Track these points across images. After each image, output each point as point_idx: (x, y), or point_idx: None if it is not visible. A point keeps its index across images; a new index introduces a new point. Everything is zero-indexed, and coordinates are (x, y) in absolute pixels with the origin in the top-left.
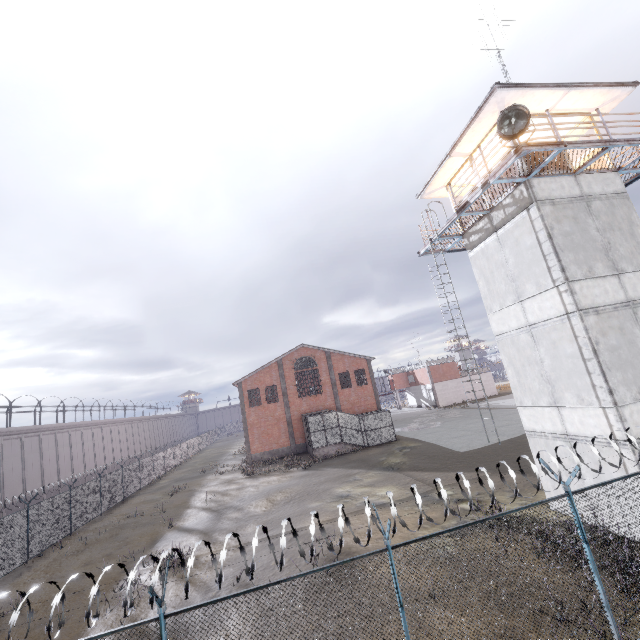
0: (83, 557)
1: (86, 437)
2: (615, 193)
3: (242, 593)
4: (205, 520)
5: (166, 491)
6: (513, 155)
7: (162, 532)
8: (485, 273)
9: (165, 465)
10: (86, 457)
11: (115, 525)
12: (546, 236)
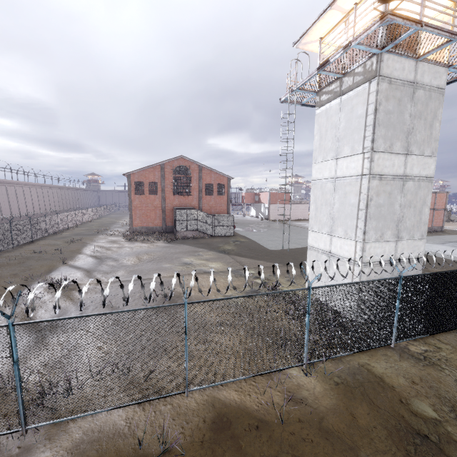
0: None
1: (1, 191)
2: (437, 87)
3: (75, 317)
4: (90, 263)
5: (66, 240)
6: (378, 21)
7: (57, 266)
8: (322, 130)
9: (68, 223)
10: (2, 206)
11: (23, 256)
12: (373, 110)
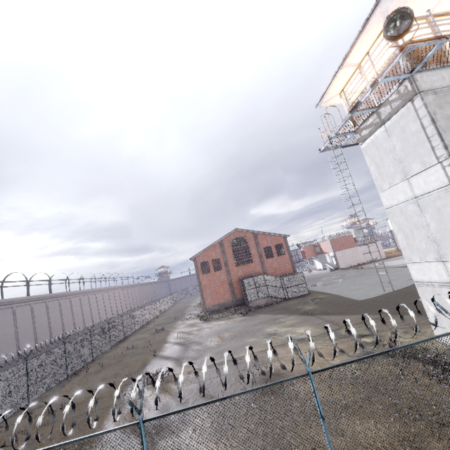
0: (101, 375)
1: (99, 298)
2: None
3: (198, 406)
4: (177, 351)
5: (151, 332)
6: (399, 53)
7: (149, 359)
8: (375, 159)
9: (150, 315)
10: (100, 311)
11: (120, 354)
12: (430, 121)
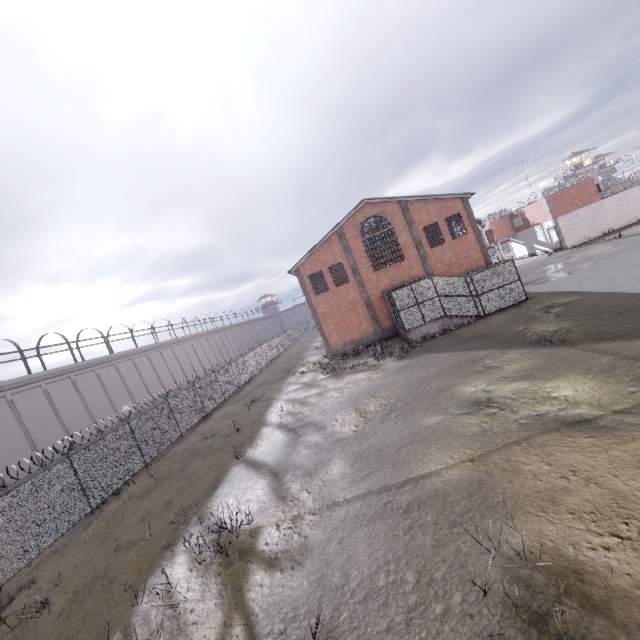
0: (146, 503)
1: (168, 356)
2: None
3: None
4: (278, 447)
5: (247, 400)
6: None
7: (228, 466)
8: None
9: (248, 370)
10: (174, 374)
11: (191, 450)
12: None
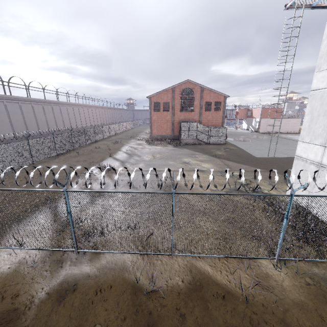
0: (76, 159)
1: (80, 111)
2: None
3: (99, 191)
4: (124, 157)
5: (113, 142)
6: None
7: (106, 157)
8: None
9: (115, 131)
10: (82, 120)
11: (90, 150)
12: None
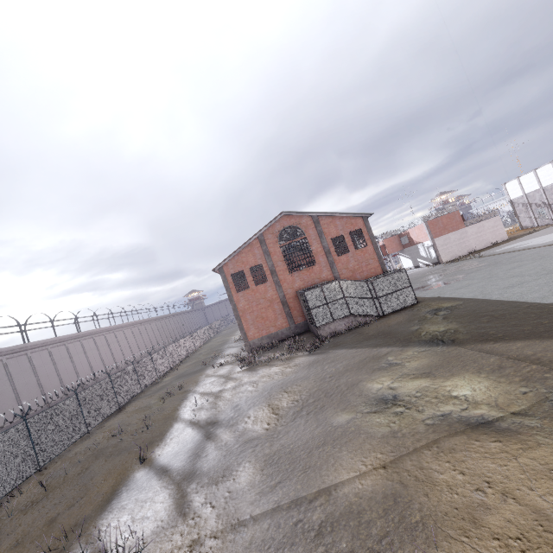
0: (27, 520)
1: (88, 346)
2: None
3: None
4: (187, 447)
5: (163, 393)
6: None
7: (130, 471)
8: None
9: (169, 361)
10: (93, 364)
11: (94, 450)
12: None
